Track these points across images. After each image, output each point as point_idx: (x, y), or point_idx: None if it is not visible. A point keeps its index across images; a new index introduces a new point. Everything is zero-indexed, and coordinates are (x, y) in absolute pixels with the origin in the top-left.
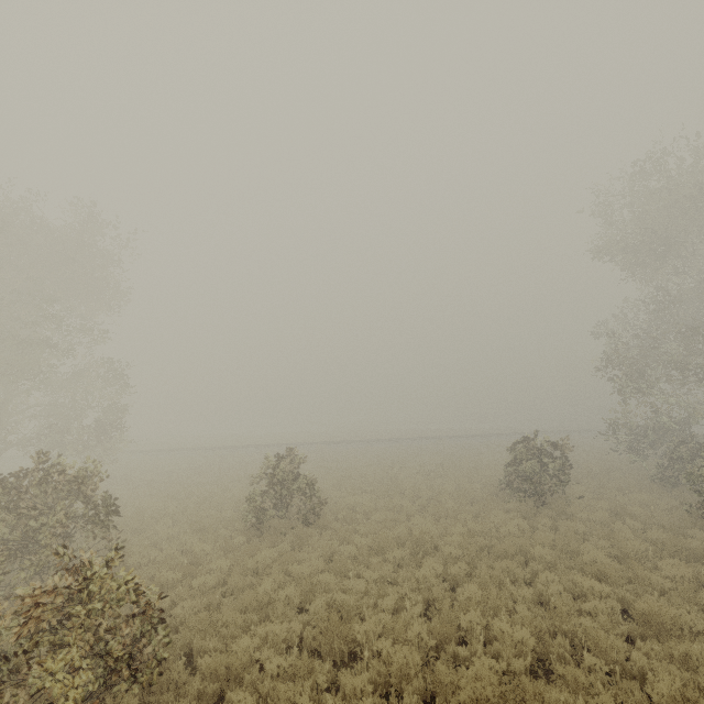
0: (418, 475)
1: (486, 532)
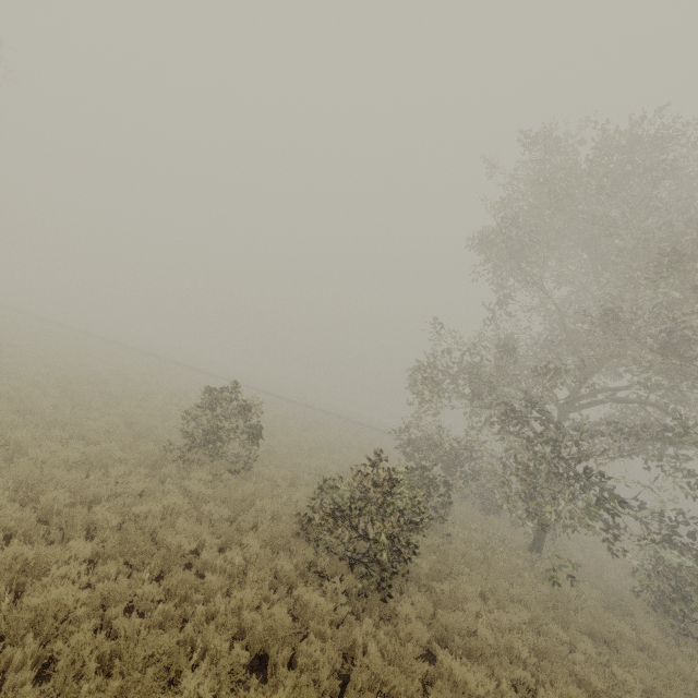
0: (176, 408)
1: (23, 449)
